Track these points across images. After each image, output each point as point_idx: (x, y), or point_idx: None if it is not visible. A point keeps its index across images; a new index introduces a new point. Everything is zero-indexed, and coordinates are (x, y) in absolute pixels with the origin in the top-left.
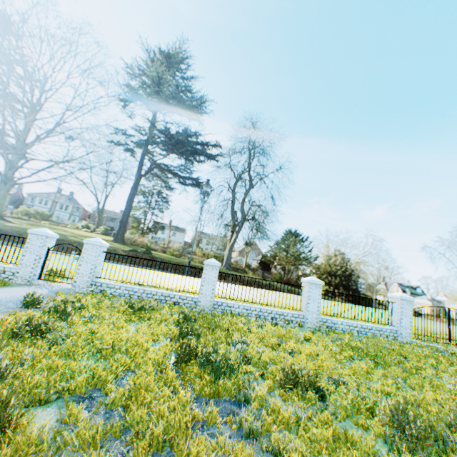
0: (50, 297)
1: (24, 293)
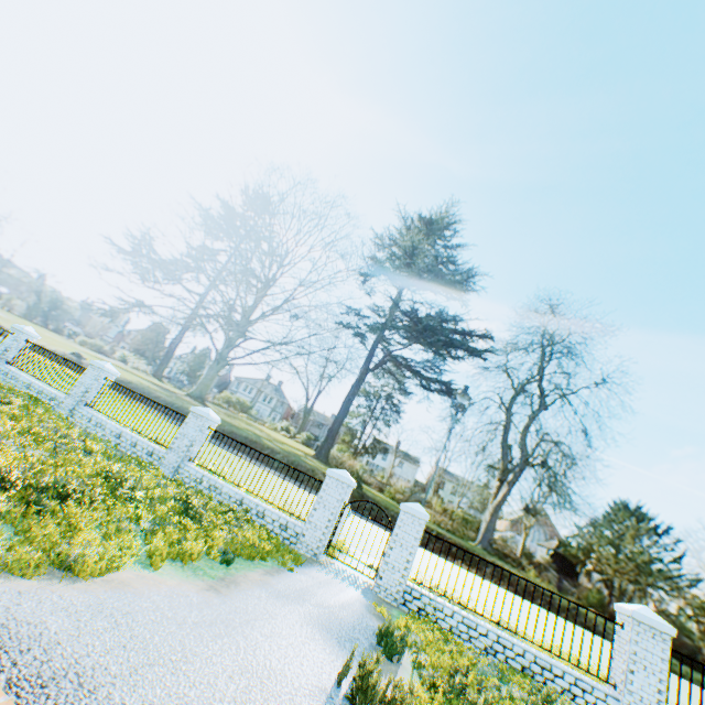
0: (375, 616)
1: (342, 597)
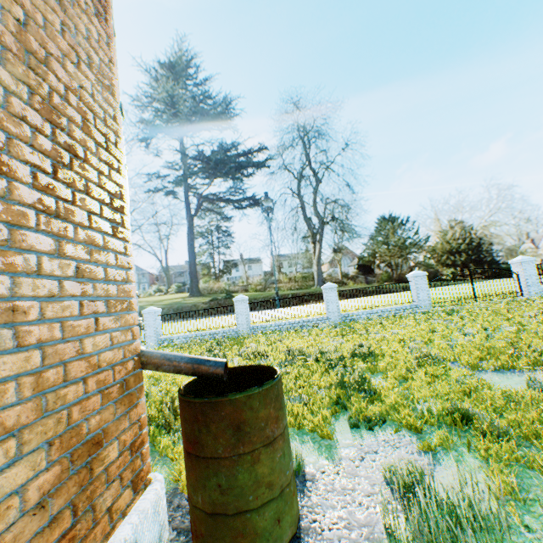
0: None
1: None
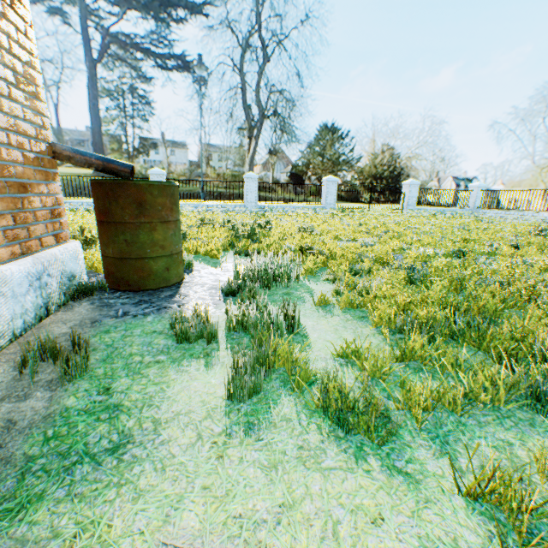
0: None
1: None
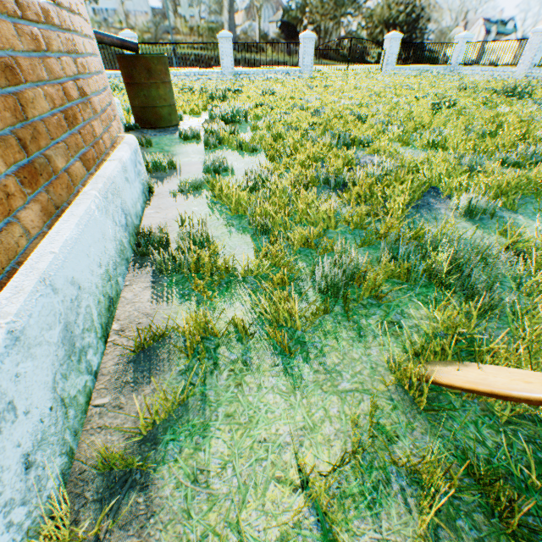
0: None
1: None
